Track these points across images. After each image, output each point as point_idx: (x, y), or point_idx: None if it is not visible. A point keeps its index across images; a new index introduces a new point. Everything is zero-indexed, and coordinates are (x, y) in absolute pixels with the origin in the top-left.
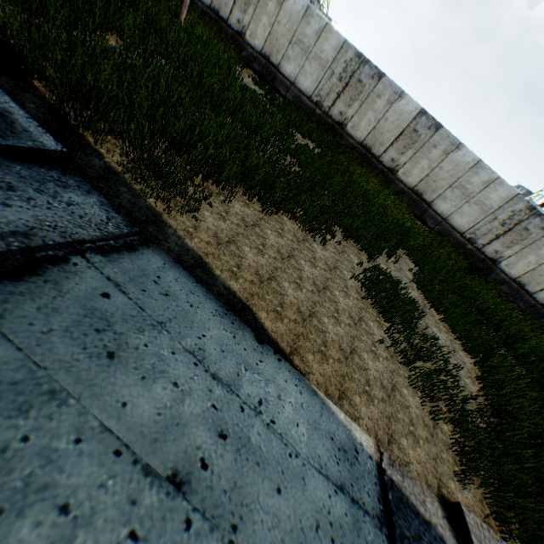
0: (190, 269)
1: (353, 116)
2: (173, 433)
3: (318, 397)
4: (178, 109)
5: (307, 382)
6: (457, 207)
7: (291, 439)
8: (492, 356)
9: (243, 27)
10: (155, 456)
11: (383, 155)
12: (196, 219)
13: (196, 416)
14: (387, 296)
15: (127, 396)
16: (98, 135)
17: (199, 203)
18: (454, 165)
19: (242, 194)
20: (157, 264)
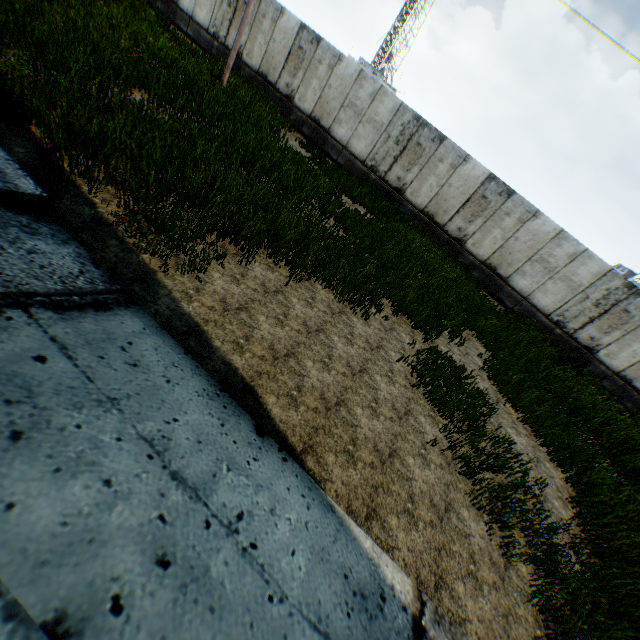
0: (180, 338)
1: (412, 181)
2: (80, 553)
3: (334, 514)
4: (199, 162)
5: (321, 493)
6: (539, 284)
7: (277, 574)
8: (591, 470)
9: (292, 91)
10: (33, 589)
11: (449, 224)
12: (200, 280)
13: (128, 531)
14: (446, 385)
15: (21, 494)
16: (92, 183)
17: (207, 263)
18: (532, 235)
19: (266, 256)
20: (134, 328)
